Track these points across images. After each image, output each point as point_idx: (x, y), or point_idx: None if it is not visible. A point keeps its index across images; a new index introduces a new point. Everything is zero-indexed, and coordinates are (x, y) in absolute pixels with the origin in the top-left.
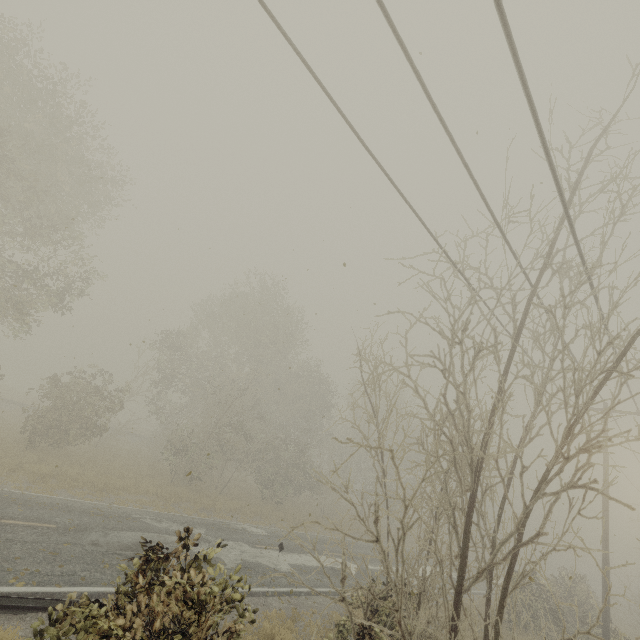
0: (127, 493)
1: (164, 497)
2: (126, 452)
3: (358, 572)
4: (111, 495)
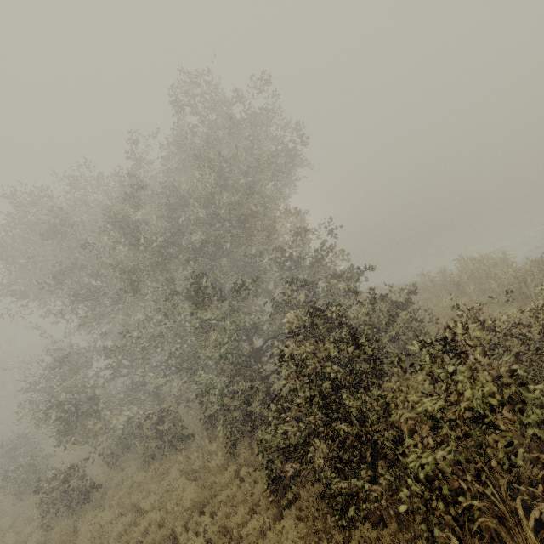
0: None
1: None
2: None
3: None
4: None
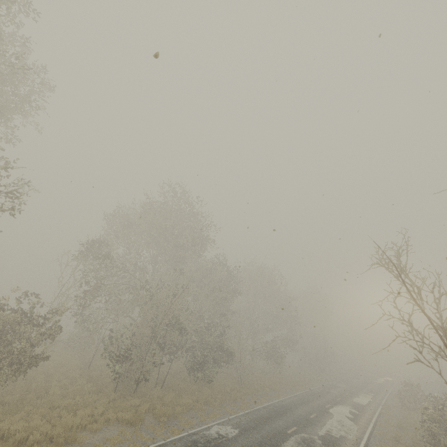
0: (88, 432)
1: (125, 420)
2: (52, 366)
3: (325, 446)
4: (74, 446)
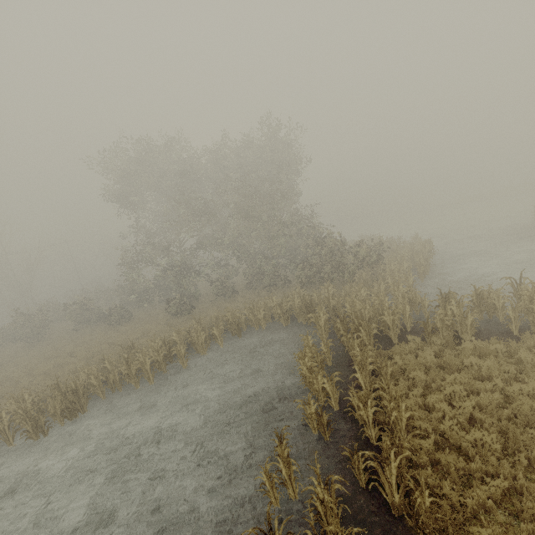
0: None
1: None
2: None
3: None
4: None
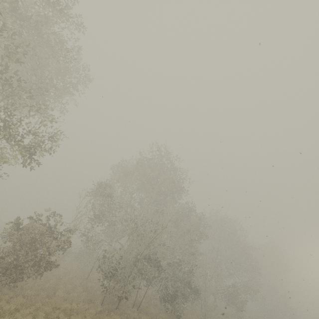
0: None
1: None
2: (63, 272)
3: None
4: None
